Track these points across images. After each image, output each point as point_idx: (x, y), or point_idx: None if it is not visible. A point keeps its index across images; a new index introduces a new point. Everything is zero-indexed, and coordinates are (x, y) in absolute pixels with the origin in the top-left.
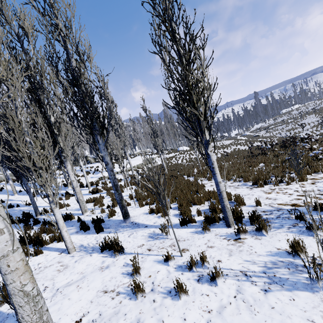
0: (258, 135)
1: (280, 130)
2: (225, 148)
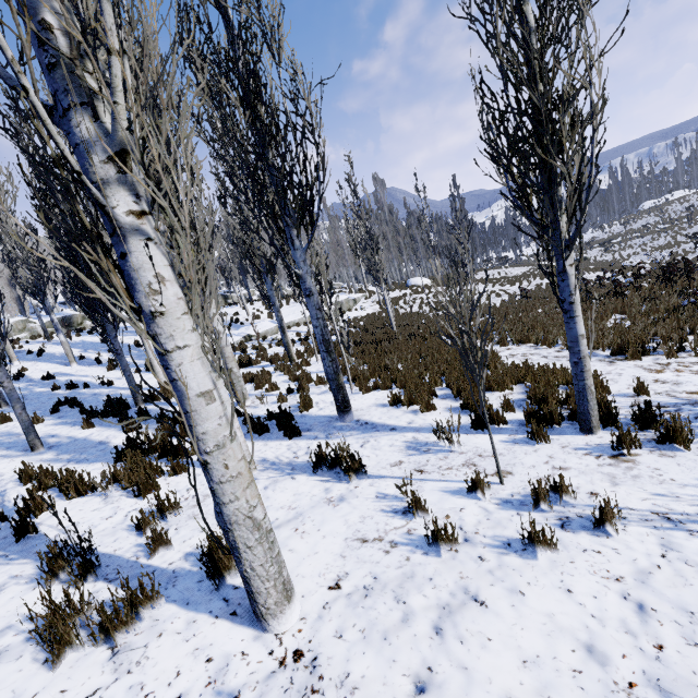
0: (585, 258)
1: (639, 249)
2: (516, 283)
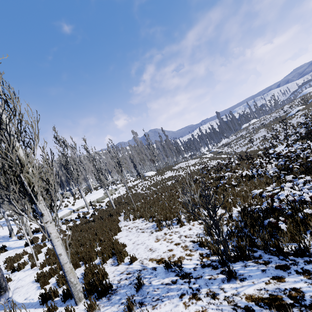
0: (221, 151)
1: (239, 145)
2: (184, 170)
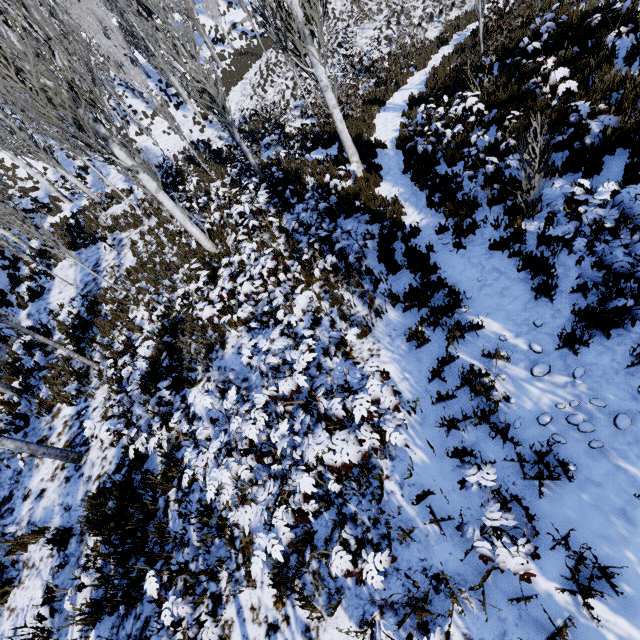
0: None
1: None
2: None
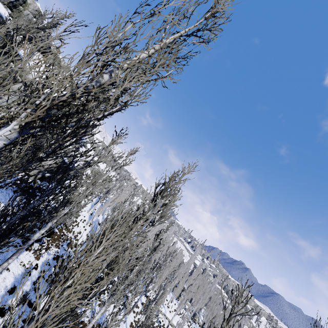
0: None
1: None
2: None
